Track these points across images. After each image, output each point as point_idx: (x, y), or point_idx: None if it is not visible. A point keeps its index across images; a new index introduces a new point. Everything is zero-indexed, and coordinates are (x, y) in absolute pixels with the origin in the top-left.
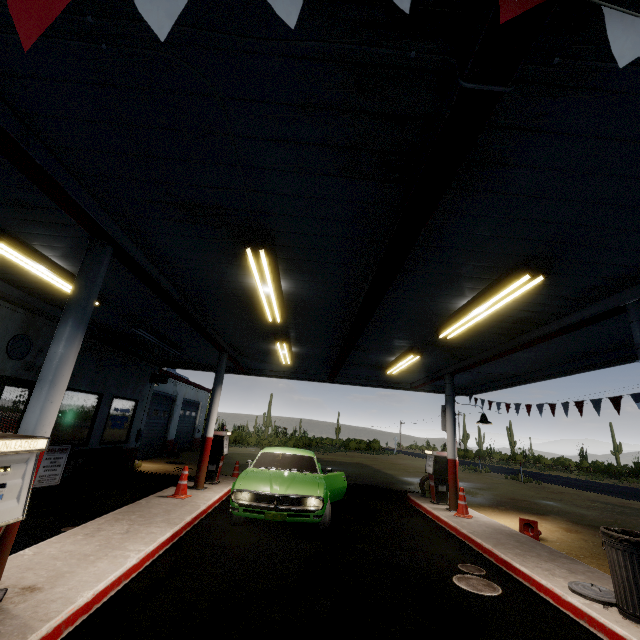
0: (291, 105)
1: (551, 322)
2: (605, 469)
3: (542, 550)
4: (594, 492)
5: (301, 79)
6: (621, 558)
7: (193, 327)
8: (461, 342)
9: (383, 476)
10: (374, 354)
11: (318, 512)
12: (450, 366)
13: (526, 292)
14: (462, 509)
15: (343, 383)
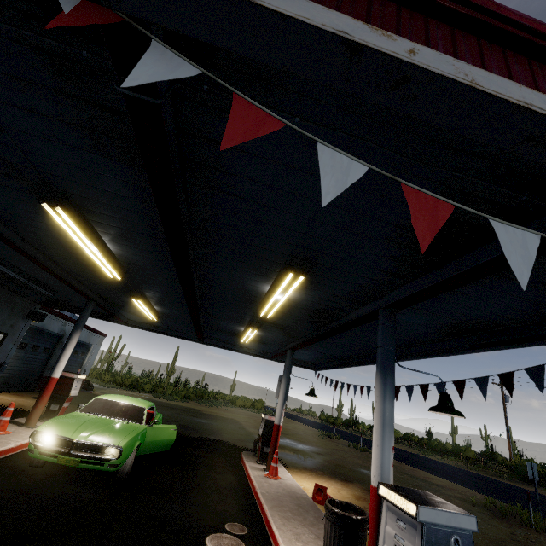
0: (11, 76)
1: (343, 316)
2: (435, 447)
3: (312, 515)
4: (411, 465)
5: (5, 53)
6: (329, 529)
7: (47, 271)
8: (287, 323)
9: (241, 433)
10: (225, 322)
11: (114, 461)
12: (291, 342)
13: (310, 287)
14: (272, 470)
15: (211, 345)
